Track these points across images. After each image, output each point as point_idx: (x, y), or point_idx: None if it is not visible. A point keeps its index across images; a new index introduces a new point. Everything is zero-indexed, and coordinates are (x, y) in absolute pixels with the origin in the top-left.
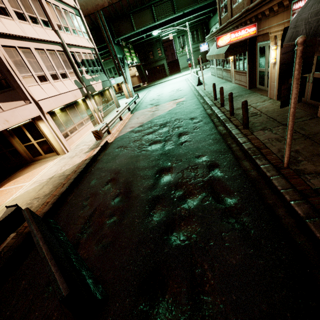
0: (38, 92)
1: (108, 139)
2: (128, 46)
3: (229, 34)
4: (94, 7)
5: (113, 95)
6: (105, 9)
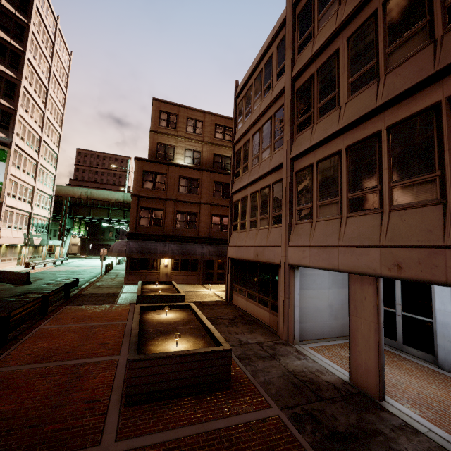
0: (4, 232)
1: (31, 271)
2: (81, 221)
3: None
4: (66, 194)
5: (45, 251)
6: (73, 198)
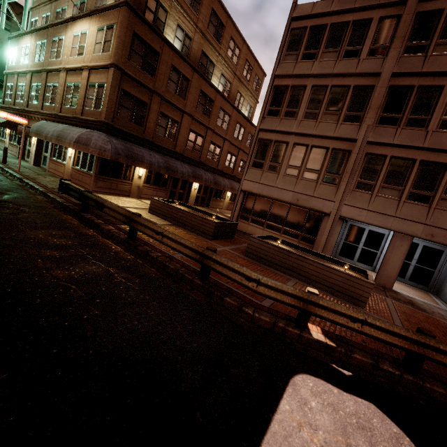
0: None
1: None
2: None
3: (7, 113)
4: None
5: None
6: None
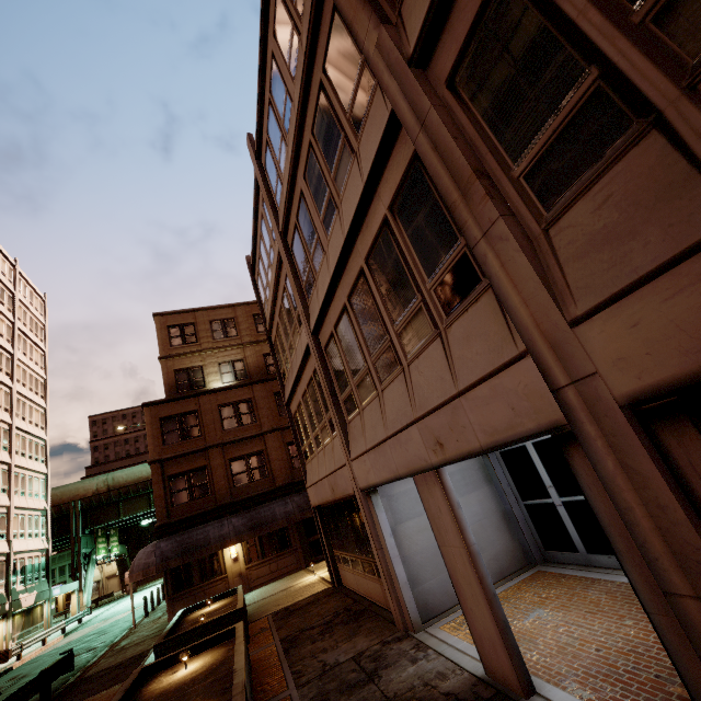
0: None
1: (15, 664)
2: (110, 532)
3: None
4: (72, 496)
5: (48, 613)
6: (86, 499)
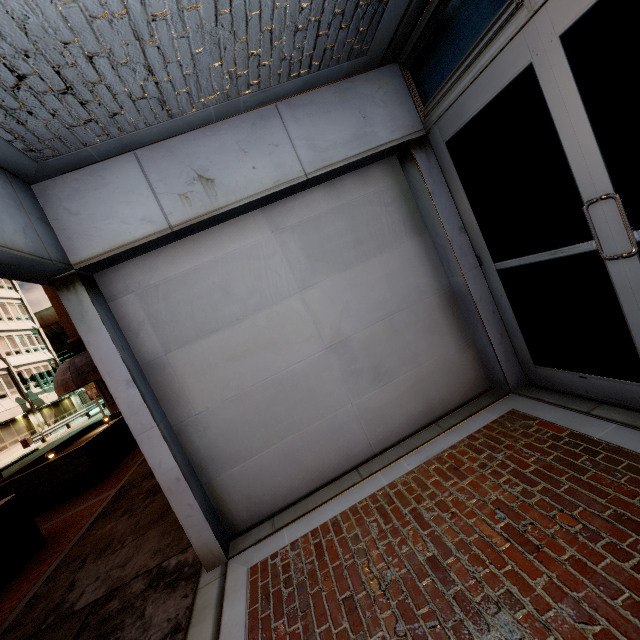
0: None
1: (40, 446)
2: None
3: None
4: None
5: (77, 403)
6: None
